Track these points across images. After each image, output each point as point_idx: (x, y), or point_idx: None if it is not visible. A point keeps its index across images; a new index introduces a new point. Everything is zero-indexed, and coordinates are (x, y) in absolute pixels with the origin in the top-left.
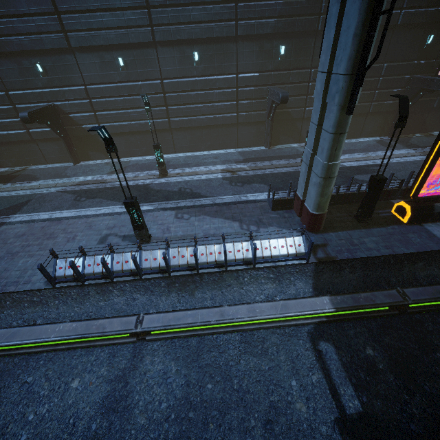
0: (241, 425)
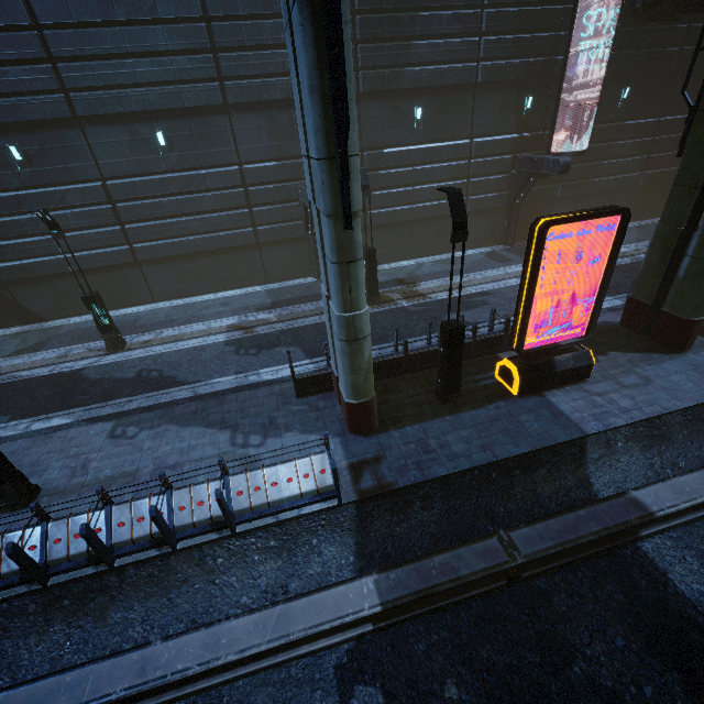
0: None
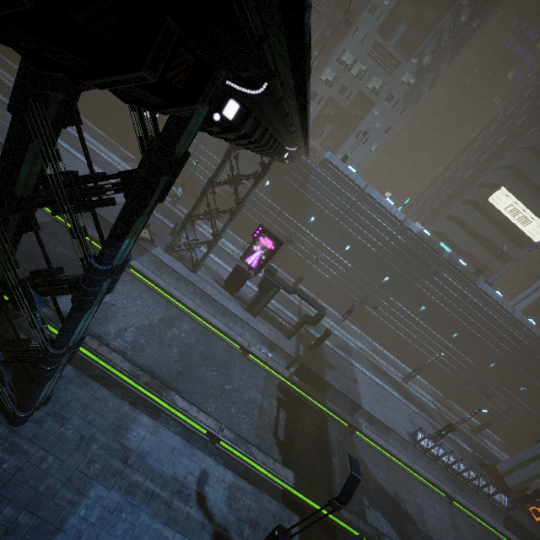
0: None
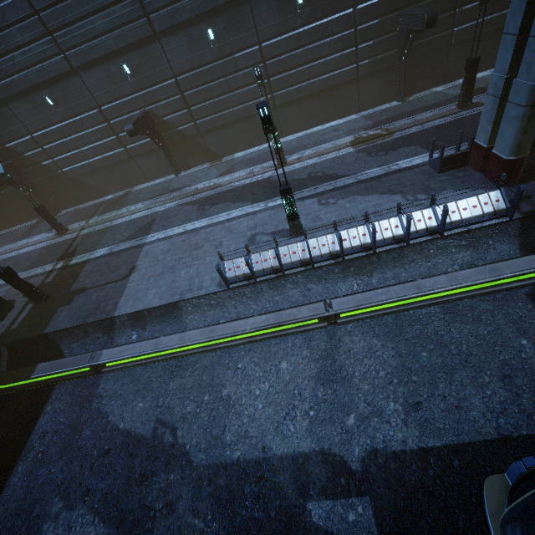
0: (474, 382)
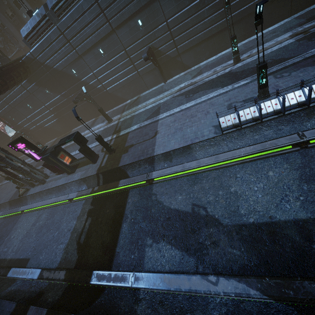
0: None
